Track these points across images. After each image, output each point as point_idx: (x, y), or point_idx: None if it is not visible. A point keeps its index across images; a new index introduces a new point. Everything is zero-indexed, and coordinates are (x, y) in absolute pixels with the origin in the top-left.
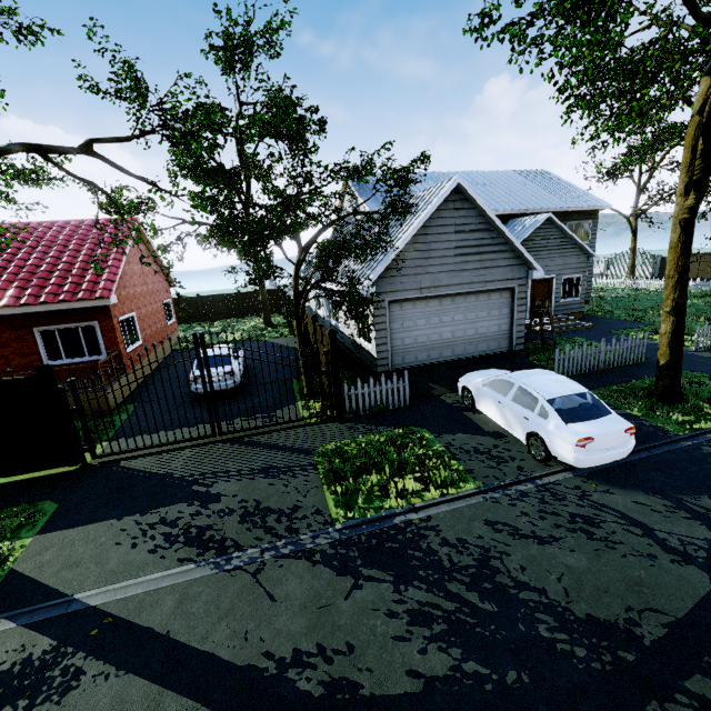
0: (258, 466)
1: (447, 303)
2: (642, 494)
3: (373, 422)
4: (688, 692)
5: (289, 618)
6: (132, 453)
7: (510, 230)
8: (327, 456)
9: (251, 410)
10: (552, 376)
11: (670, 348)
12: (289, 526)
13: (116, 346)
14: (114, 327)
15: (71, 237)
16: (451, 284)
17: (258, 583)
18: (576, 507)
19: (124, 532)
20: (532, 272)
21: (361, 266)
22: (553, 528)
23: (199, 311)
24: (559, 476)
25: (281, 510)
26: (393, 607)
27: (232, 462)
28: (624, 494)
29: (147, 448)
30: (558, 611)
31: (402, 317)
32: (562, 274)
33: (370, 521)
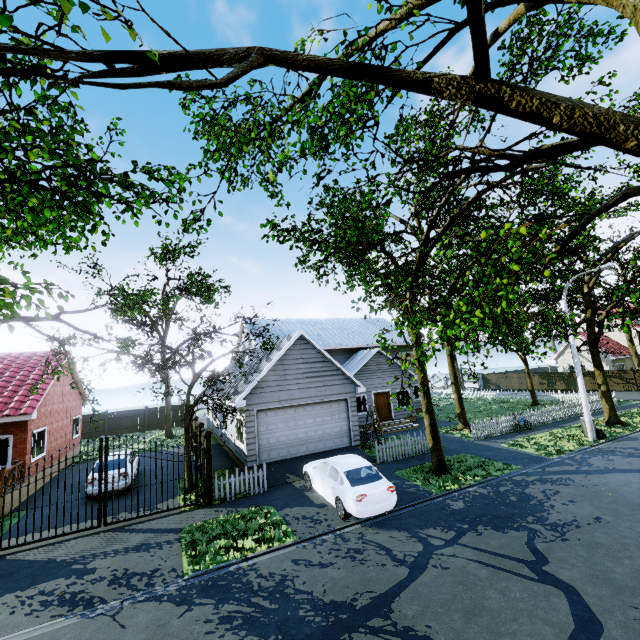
0: (133, 545)
1: (300, 411)
2: (397, 532)
3: (235, 505)
4: (366, 626)
5: (133, 635)
6: (19, 548)
7: (356, 358)
8: (191, 532)
9: (136, 505)
10: (353, 457)
11: (431, 435)
12: (148, 582)
13: (23, 456)
14: (27, 439)
15: (9, 365)
16: (302, 397)
17: (114, 620)
18: (353, 544)
19: (5, 604)
20: (357, 388)
21: (241, 385)
22: (334, 557)
23: (105, 426)
24: (352, 527)
25: (144, 572)
26: (211, 617)
27: (111, 545)
28: (386, 533)
29: (35, 541)
30: (315, 601)
31: (267, 422)
32: (395, 389)
33: (212, 571)
